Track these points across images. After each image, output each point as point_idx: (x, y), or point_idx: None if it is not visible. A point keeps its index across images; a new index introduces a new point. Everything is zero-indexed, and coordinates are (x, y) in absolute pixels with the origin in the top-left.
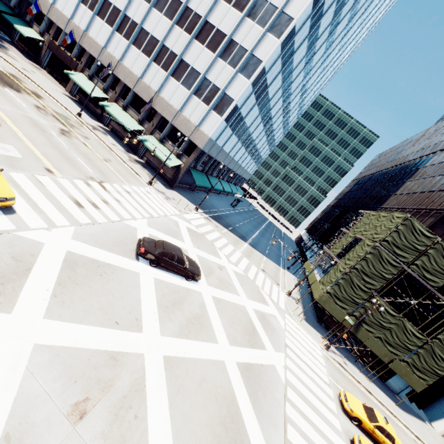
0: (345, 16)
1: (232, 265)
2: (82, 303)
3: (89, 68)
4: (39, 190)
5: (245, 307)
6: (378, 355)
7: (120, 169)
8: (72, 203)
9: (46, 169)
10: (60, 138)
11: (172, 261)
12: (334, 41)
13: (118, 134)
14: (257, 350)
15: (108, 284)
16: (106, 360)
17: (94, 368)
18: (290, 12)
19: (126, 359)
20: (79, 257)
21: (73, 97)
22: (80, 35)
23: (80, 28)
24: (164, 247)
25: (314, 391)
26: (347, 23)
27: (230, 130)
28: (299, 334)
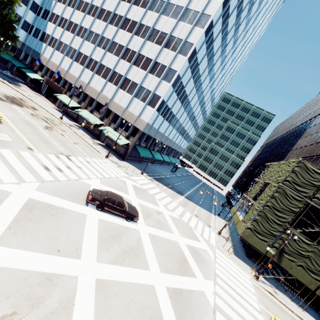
0: (230, 40)
1: (169, 211)
2: (31, 235)
3: (69, 91)
4: (18, 159)
5: (178, 243)
6: (304, 283)
7: (85, 148)
8: (42, 168)
9: (28, 148)
10: (43, 131)
11: (113, 205)
12: (226, 56)
13: (87, 128)
14: (187, 278)
15: (58, 222)
16: (41, 280)
17: (28, 286)
18: (191, 41)
19: (60, 280)
20: (38, 202)
21: (60, 109)
22: (65, 73)
23: (64, 69)
24: (107, 194)
25: (244, 317)
26: (233, 45)
27: (162, 117)
28: (229, 265)
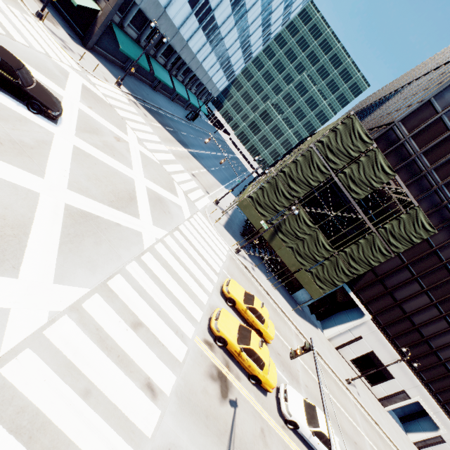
0: None
1: (144, 148)
2: None
3: None
4: None
5: (134, 181)
6: (287, 264)
7: None
8: None
9: None
10: None
11: None
12: None
13: None
14: (121, 213)
15: None
16: None
17: None
18: None
19: None
20: None
21: None
22: None
23: None
24: None
25: (191, 270)
26: None
27: None
28: (206, 230)
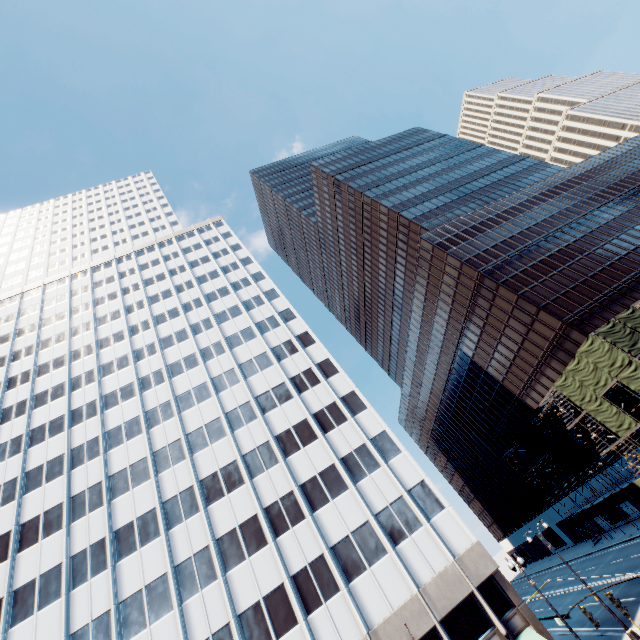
0: None
1: None
2: None
3: None
4: None
5: None
6: None
7: None
8: None
9: None
10: None
11: None
12: None
13: None
14: None
15: None
16: None
17: None
18: (345, 392)
19: None
20: None
21: None
22: None
23: None
24: None
25: None
26: None
27: None
28: None
